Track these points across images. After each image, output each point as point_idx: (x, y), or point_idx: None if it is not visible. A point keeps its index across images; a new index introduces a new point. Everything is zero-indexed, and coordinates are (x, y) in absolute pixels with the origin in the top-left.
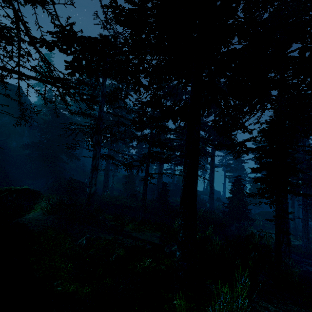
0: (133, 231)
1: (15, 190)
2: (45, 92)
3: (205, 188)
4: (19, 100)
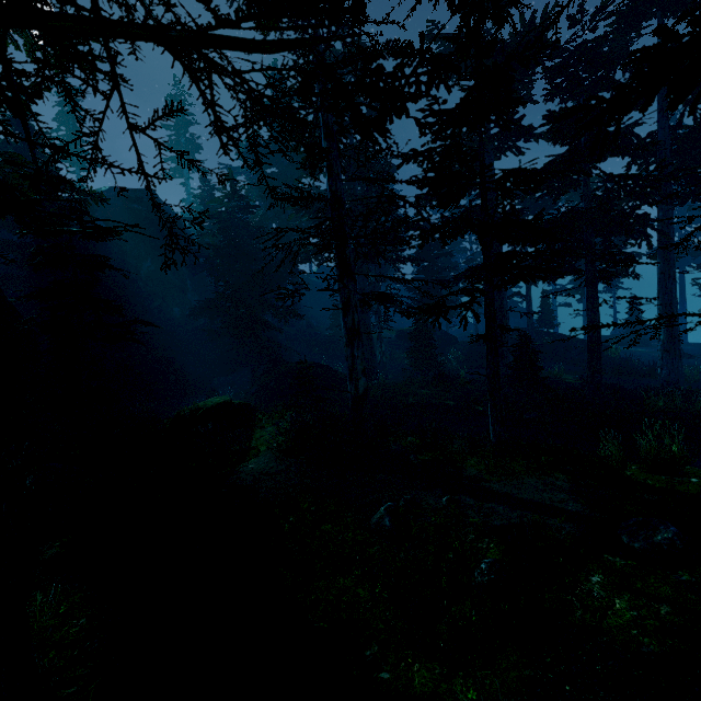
0: (490, 479)
1: (208, 411)
2: (212, 96)
3: (623, 326)
4: (153, 198)
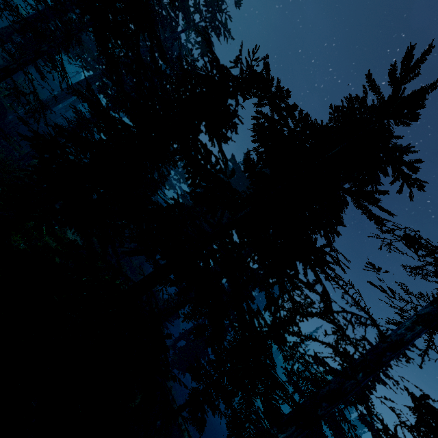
0: None
1: None
2: None
3: None
4: None
